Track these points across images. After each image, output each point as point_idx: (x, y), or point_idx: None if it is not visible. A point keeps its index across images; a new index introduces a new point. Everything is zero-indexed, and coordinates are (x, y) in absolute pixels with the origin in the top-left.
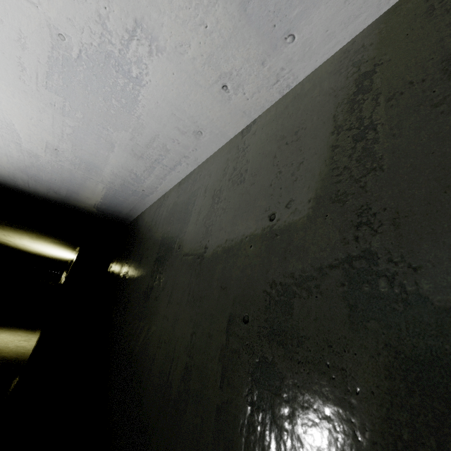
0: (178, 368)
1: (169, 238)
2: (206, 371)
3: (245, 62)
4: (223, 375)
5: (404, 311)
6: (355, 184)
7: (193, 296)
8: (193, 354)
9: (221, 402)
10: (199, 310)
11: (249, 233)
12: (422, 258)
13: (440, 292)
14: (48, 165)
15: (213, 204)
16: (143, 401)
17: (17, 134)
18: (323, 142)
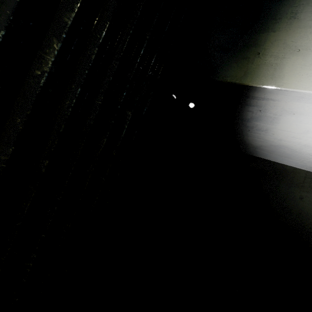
0: None
1: None
2: None
3: None
4: None
5: None
6: None
7: None
8: None
9: None
10: None
11: None
12: None
13: None
14: (304, 155)
15: None
16: None
17: None
18: None
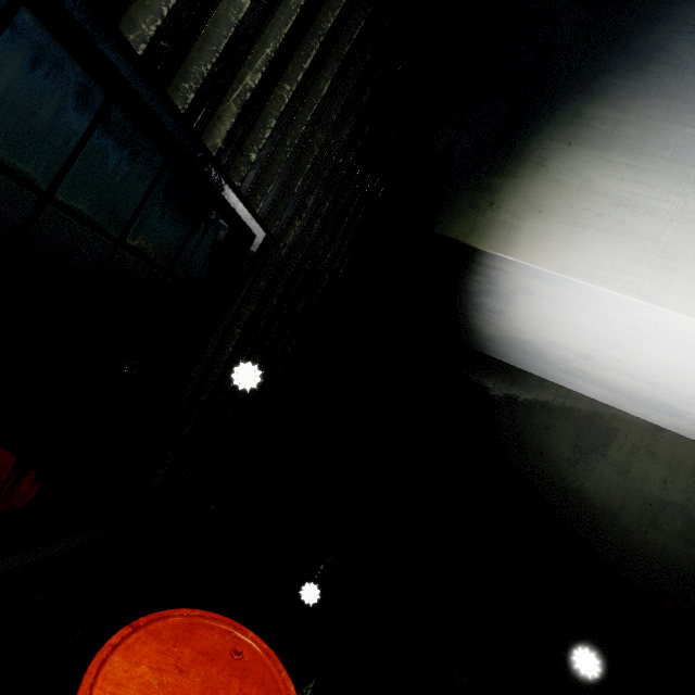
0: (615, 506)
1: (589, 440)
2: (632, 511)
3: (691, 433)
4: (640, 514)
5: (689, 517)
6: (690, 491)
7: (621, 486)
8: (624, 505)
9: (639, 519)
10: (626, 492)
11: (654, 480)
12: (694, 512)
13: (694, 517)
14: (553, 359)
15: (632, 451)
16: (589, 510)
17: (589, 367)
18: (687, 473)
